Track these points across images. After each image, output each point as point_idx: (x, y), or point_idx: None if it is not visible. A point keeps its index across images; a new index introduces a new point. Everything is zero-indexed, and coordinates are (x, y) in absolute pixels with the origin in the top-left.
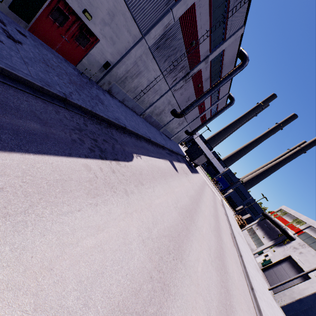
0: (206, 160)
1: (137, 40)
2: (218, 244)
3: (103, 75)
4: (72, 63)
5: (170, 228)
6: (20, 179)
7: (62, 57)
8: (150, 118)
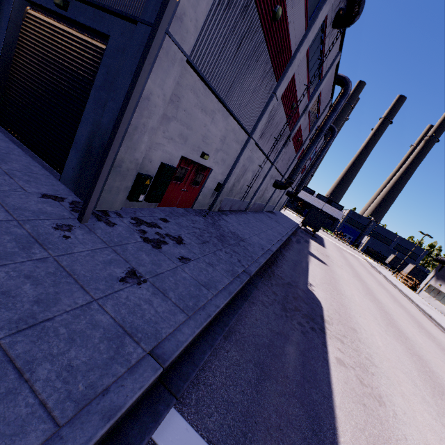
0: None
1: (243, 143)
2: (441, 349)
3: (214, 198)
4: (188, 207)
5: (420, 375)
6: (370, 443)
7: (181, 208)
8: (254, 205)
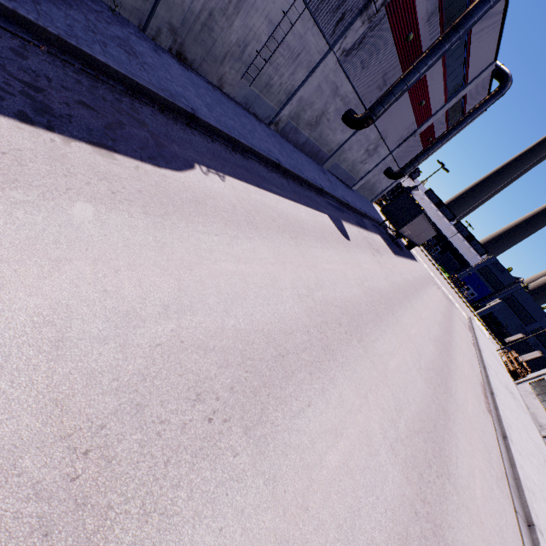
0: (433, 232)
1: None
2: (434, 401)
3: (152, 7)
4: None
5: (247, 334)
6: None
7: None
8: (296, 133)
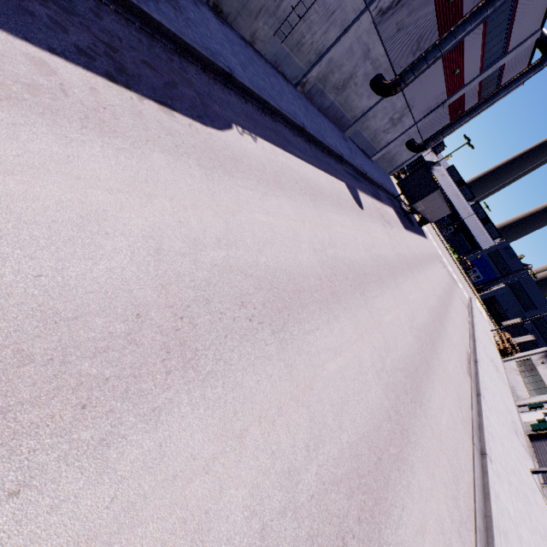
0: (447, 210)
1: None
2: (419, 354)
3: None
4: None
5: (274, 270)
6: None
7: None
8: (321, 97)
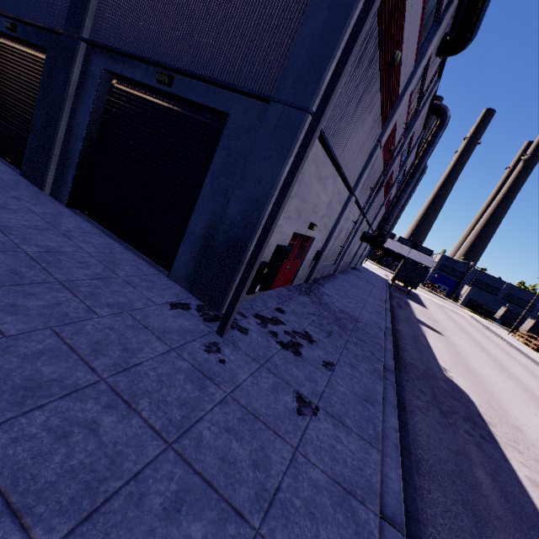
0: None
1: (344, 201)
2: None
3: (311, 268)
4: (287, 284)
5: None
6: None
7: (282, 287)
8: (341, 265)
